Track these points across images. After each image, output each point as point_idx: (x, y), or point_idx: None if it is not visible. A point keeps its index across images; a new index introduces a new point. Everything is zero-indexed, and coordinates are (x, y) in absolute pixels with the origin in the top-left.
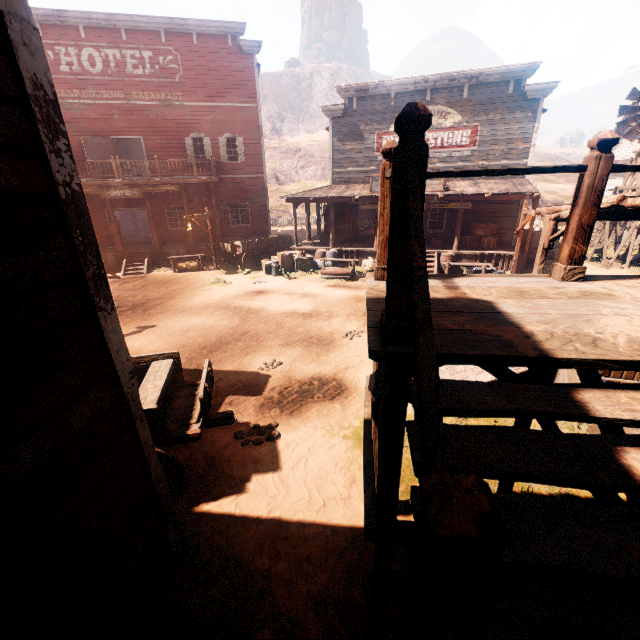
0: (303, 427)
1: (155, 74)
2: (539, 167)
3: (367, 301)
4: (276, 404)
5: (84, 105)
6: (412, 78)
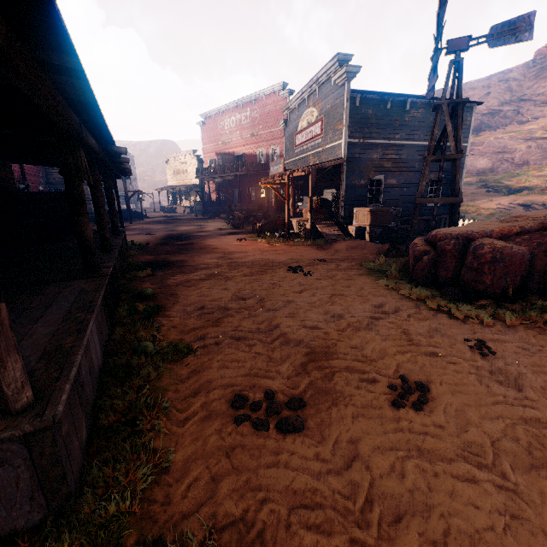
0: None
1: (250, 122)
2: None
3: None
4: None
5: (229, 142)
6: (299, 93)
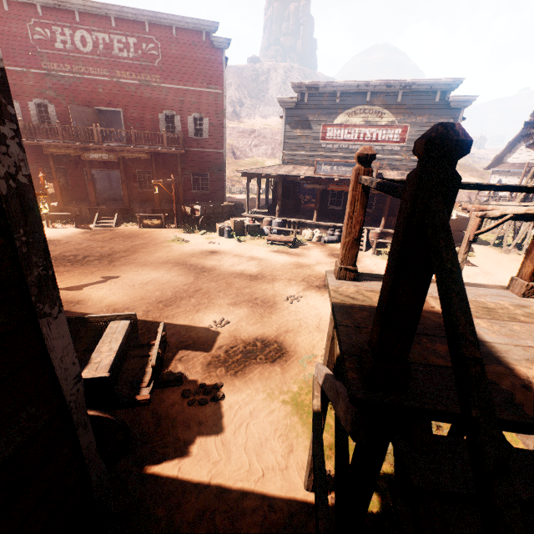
0: (246, 389)
1: (137, 58)
2: (514, 185)
3: (334, 310)
4: (222, 363)
5: (73, 78)
6: (356, 81)
